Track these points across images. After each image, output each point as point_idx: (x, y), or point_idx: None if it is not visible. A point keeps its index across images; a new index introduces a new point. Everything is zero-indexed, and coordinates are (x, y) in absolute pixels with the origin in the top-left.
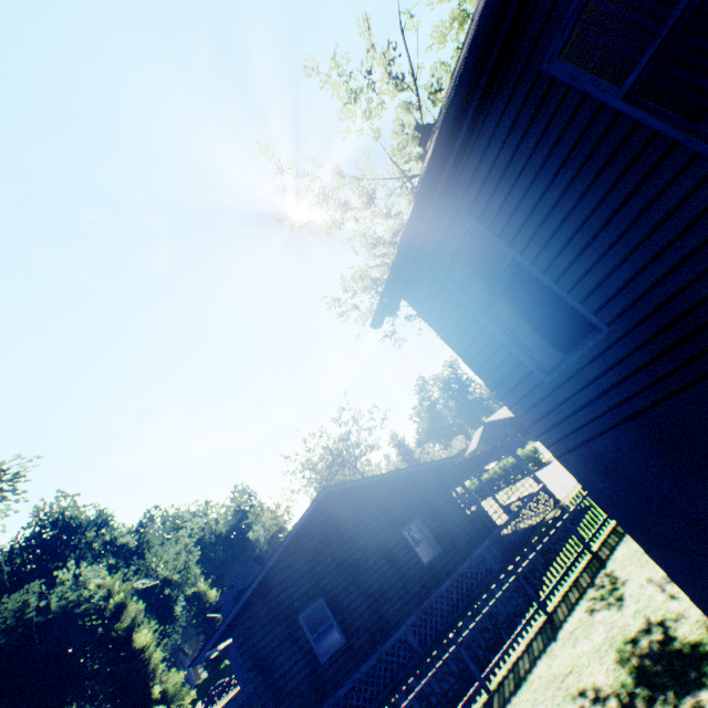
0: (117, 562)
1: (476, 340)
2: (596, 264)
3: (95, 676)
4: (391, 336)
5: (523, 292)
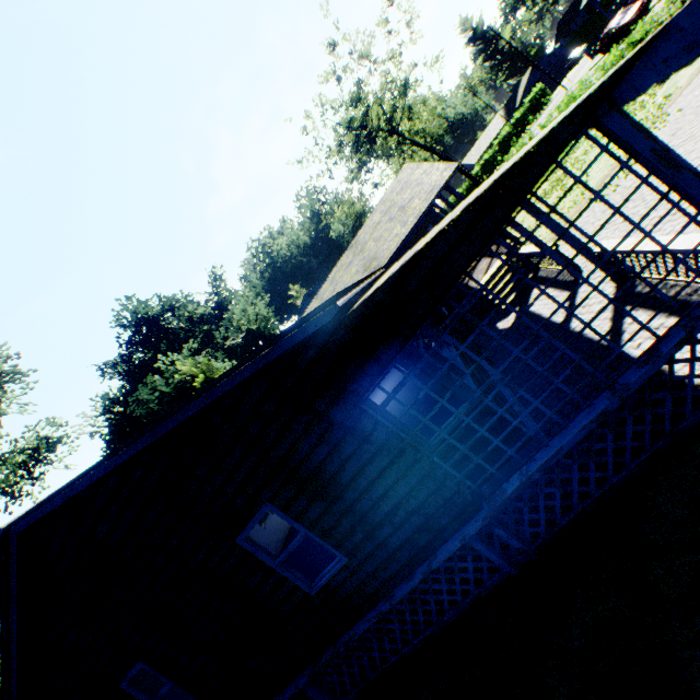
0: (209, 328)
1: None
2: None
3: None
4: None
5: None
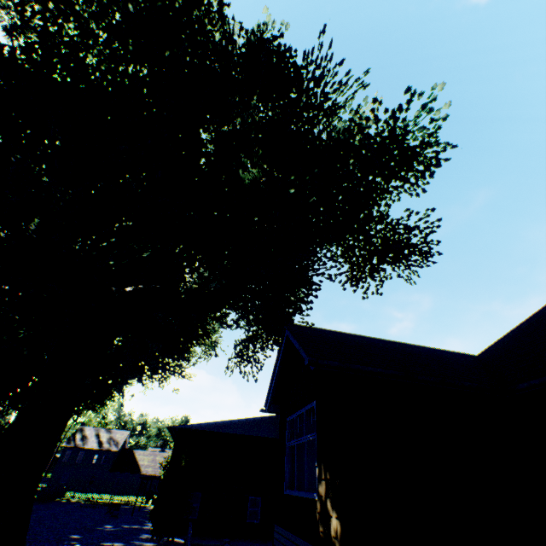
0: None
1: (63, 455)
2: (71, 459)
3: None
4: None
5: (68, 455)
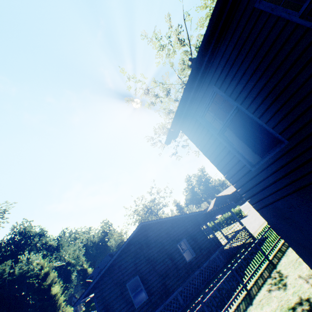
0: (47, 253)
1: (216, 149)
2: (282, 107)
3: (33, 306)
4: (175, 154)
5: (241, 126)
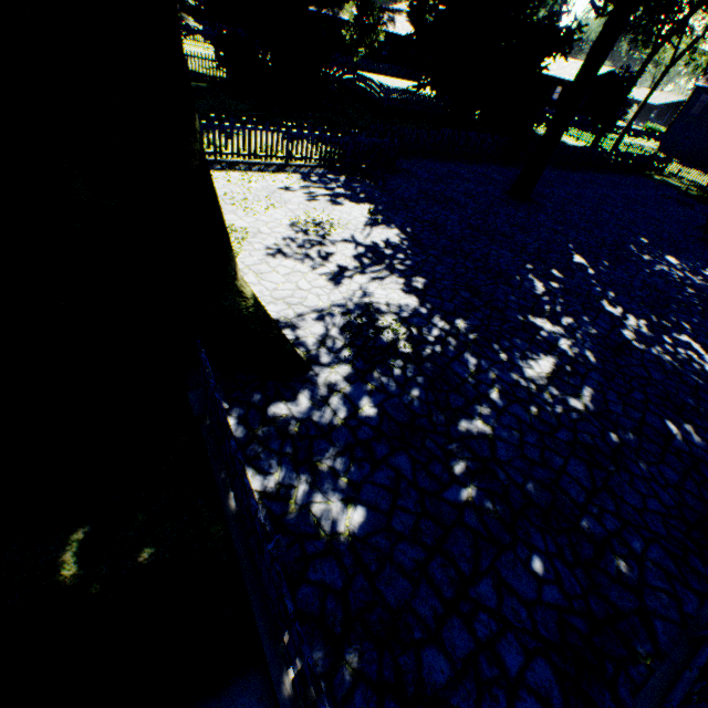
0: None
1: (692, 104)
2: (703, 113)
3: None
4: None
5: (700, 106)
